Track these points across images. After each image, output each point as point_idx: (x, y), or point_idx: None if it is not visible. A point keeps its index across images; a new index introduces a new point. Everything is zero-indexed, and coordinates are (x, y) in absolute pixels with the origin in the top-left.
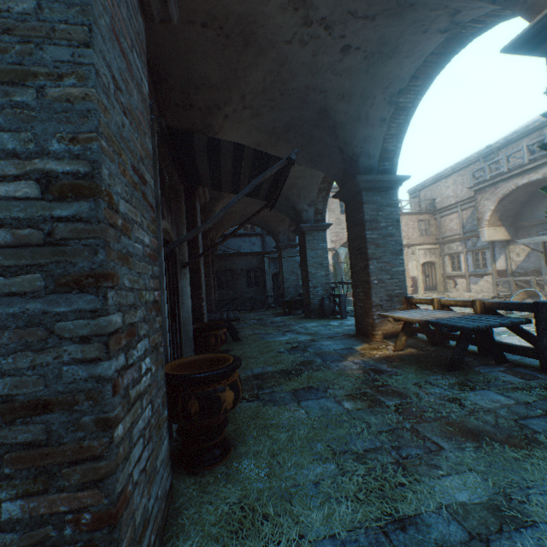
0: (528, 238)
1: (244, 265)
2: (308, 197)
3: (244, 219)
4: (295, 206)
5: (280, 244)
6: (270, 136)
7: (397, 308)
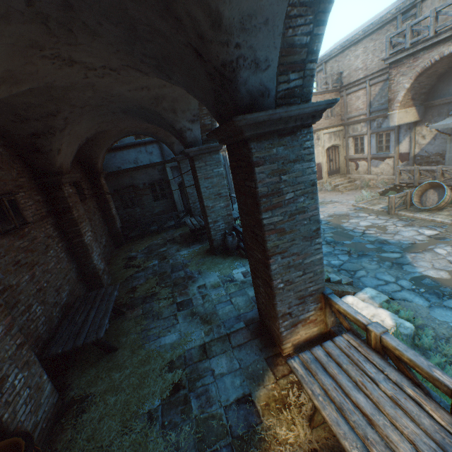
0: (440, 121)
1: (145, 179)
2: (187, 110)
3: (126, 132)
4: (172, 125)
5: (177, 156)
6: (42, 23)
7: (311, 310)
